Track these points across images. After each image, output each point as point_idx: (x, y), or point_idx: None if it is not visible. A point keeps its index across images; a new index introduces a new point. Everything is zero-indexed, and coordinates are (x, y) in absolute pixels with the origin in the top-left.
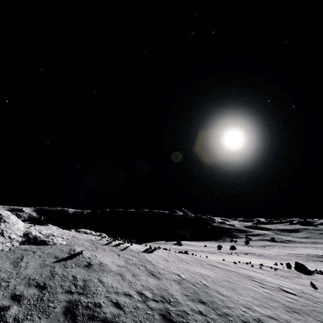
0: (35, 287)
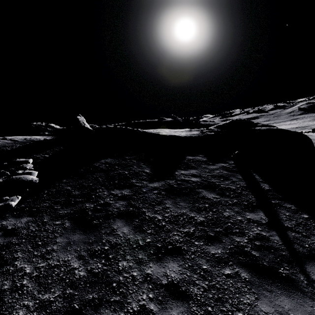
0: None
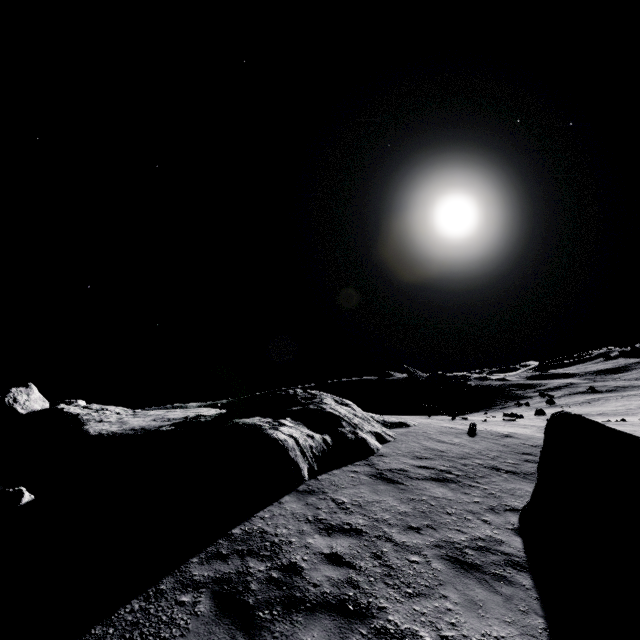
0: (520, 454)
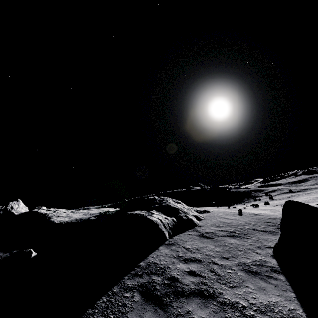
0: (265, 222)
